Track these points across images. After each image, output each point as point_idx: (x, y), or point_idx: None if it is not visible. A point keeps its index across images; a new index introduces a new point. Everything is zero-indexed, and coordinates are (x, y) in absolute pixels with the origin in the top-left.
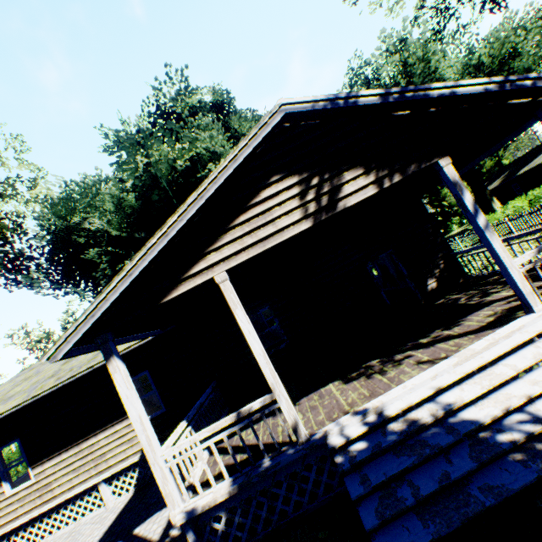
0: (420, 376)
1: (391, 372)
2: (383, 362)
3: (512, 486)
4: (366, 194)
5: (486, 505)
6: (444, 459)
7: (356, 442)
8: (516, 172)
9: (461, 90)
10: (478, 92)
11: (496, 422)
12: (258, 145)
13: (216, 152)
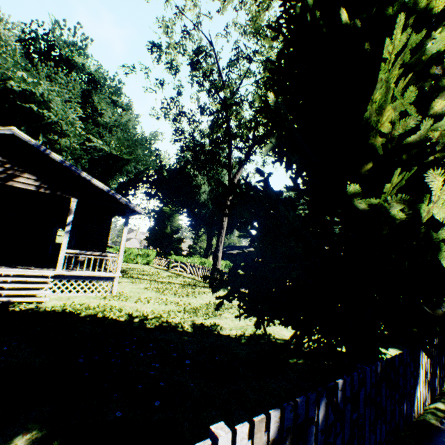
0: None
1: None
2: None
3: None
4: (29, 187)
5: None
6: None
7: None
8: (229, 251)
9: (95, 182)
10: (100, 187)
11: None
12: None
13: (48, 103)
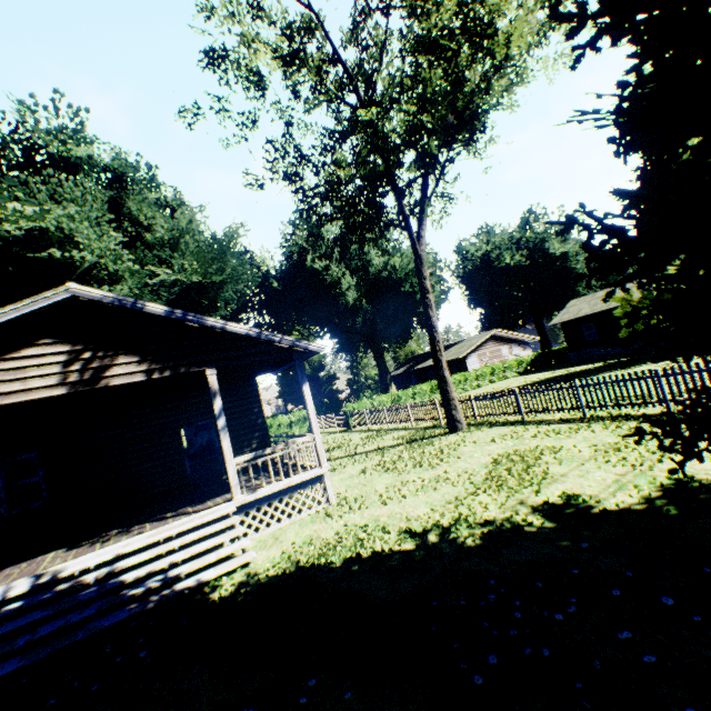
0: (118, 544)
1: (113, 540)
2: (120, 532)
3: (107, 624)
4: (134, 379)
5: (77, 639)
6: (81, 611)
7: (16, 602)
8: (415, 366)
9: (232, 328)
10: (242, 333)
11: (162, 585)
12: (34, 311)
13: (73, 237)
